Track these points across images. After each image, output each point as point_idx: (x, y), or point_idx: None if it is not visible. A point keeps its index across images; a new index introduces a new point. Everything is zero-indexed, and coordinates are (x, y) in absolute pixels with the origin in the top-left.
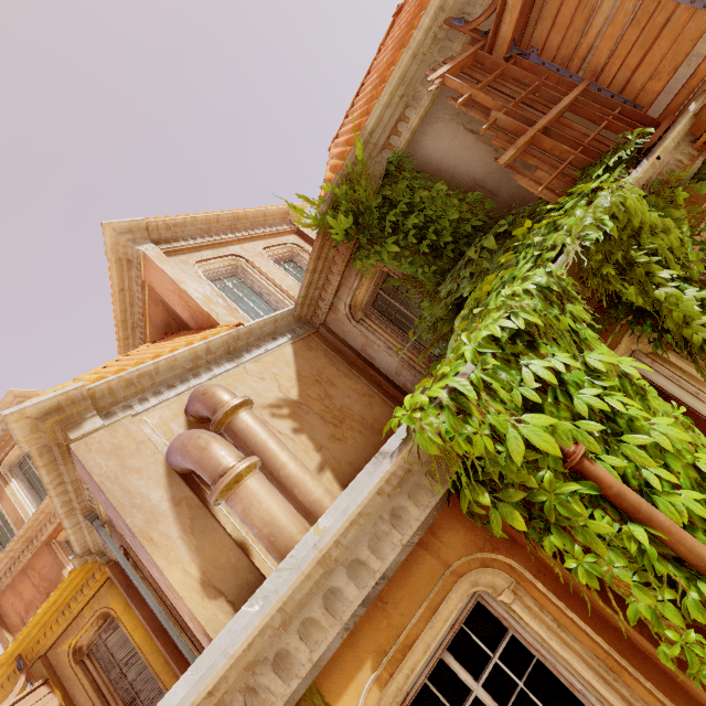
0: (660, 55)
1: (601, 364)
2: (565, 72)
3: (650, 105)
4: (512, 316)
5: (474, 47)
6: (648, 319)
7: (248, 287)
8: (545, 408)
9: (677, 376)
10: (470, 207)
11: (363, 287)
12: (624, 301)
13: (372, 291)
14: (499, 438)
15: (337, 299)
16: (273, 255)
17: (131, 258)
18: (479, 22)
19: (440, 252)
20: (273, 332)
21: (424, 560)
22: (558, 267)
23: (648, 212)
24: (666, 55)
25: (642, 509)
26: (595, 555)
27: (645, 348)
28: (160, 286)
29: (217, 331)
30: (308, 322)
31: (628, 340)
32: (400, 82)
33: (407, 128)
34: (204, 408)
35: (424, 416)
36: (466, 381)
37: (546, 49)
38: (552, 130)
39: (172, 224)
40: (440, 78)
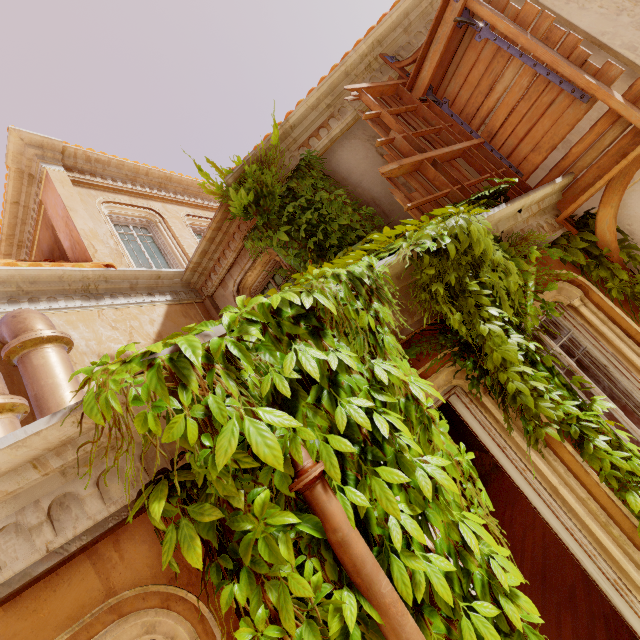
0: (542, 132)
1: (386, 375)
2: (467, 127)
3: (529, 175)
4: (304, 292)
5: (397, 81)
6: (473, 355)
7: (155, 243)
8: (300, 408)
9: (490, 424)
10: (361, 219)
11: (255, 270)
12: (455, 331)
13: (263, 277)
14: (212, 427)
15: (228, 275)
16: (195, 224)
17: (34, 174)
18: (406, 63)
19: (325, 252)
20: (152, 287)
21: (82, 580)
22: (382, 264)
23: (492, 246)
24: (547, 133)
25: (364, 570)
26: (280, 626)
27: (466, 385)
28: (53, 208)
29: (80, 263)
30: (196, 291)
31: (450, 372)
32: (330, 92)
33: (327, 135)
34: (6, 332)
35: (120, 370)
36: (200, 342)
37: (456, 102)
38: (439, 164)
39: (94, 158)
40: (357, 92)
